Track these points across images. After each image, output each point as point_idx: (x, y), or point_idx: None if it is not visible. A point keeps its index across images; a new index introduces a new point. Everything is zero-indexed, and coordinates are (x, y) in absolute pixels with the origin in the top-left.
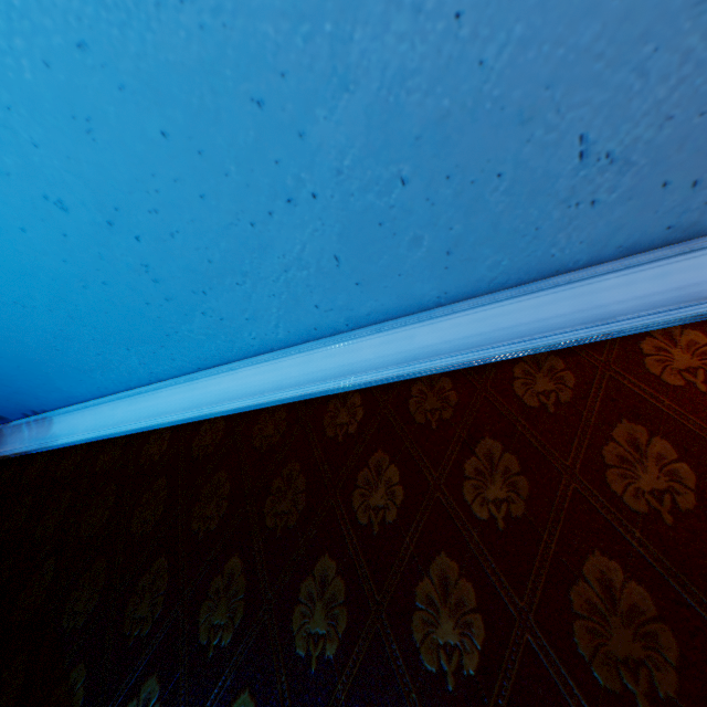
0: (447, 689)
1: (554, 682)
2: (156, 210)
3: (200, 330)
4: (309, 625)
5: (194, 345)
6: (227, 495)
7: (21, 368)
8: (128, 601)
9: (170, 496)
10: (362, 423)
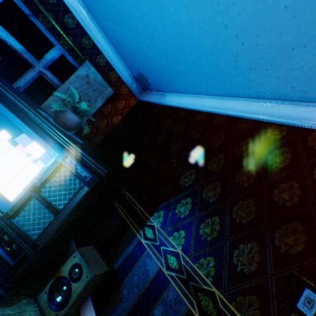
0: (277, 205)
1: (312, 217)
2: (257, 35)
3: (236, 82)
4: (240, 178)
5: (230, 87)
6: (222, 139)
7: (168, 76)
8: (187, 152)
9: (203, 132)
10: (283, 137)
